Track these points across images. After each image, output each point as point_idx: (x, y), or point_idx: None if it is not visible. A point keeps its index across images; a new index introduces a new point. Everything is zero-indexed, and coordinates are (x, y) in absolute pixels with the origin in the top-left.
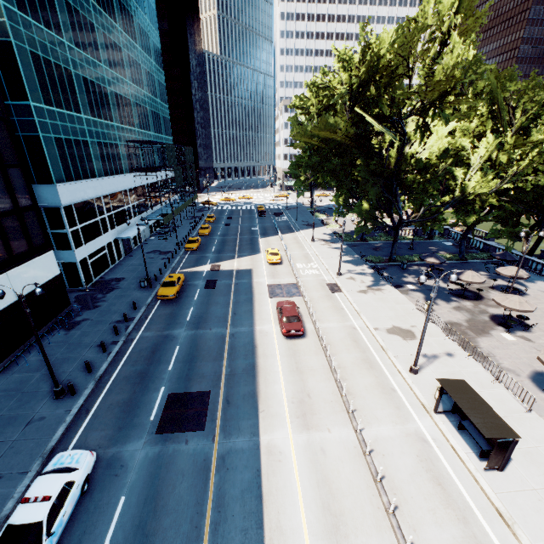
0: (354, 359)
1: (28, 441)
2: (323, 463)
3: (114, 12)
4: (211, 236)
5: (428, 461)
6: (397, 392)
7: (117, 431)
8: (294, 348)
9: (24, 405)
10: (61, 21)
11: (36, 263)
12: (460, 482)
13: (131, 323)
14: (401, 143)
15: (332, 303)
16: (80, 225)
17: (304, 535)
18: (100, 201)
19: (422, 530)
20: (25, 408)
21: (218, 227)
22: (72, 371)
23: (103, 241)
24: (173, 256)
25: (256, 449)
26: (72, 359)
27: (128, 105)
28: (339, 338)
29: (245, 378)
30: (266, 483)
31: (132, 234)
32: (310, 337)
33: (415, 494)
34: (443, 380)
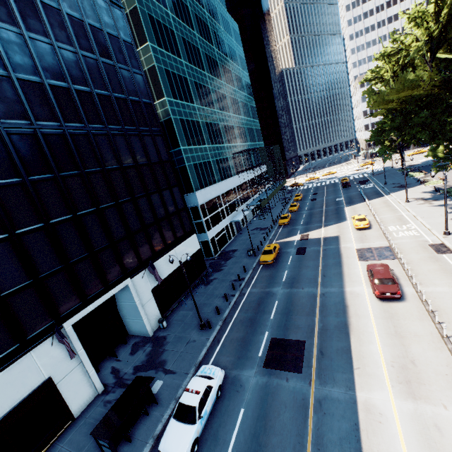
0: None
1: (188, 354)
2: (438, 442)
3: (220, 74)
4: (299, 211)
5: None
6: None
7: (237, 359)
8: (390, 310)
9: (185, 330)
10: (193, 95)
11: (187, 242)
12: None
13: (242, 281)
14: None
15: (439, 265)
16: (209, 216)
17: None
18: (219, 198)
19: None
20: (186, 333)
21: (304, 203)
22: (209, 312)
23: (223, 225)
24: (270, 230)
25: (352, 403)
26: (209, 305)
27: (232, 130)
28: None
29: (337, 334)
30: (365, 439)
31: (240, 217)
32: (411, 301)
33: None
34: None
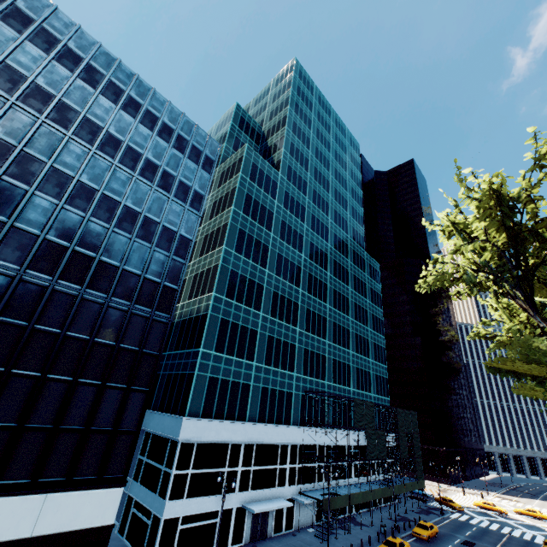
0: None
1: None
2: None
3: (326, 297)
4: None
5: None
6: None
7: None
8: None
9: None
10: (264, 302)
11: (91, 495)
12: None
13: None
14: None
15: None
16: (193, 470)
17: None
18: (239, 448)
19: None
20: None
21: None
22: None
23: (218, 503)
24: None
25: None
26: None
27: (321, 360)
28: None
29: None
30: None
31: (262, 506)
32: None
33: None
34: None
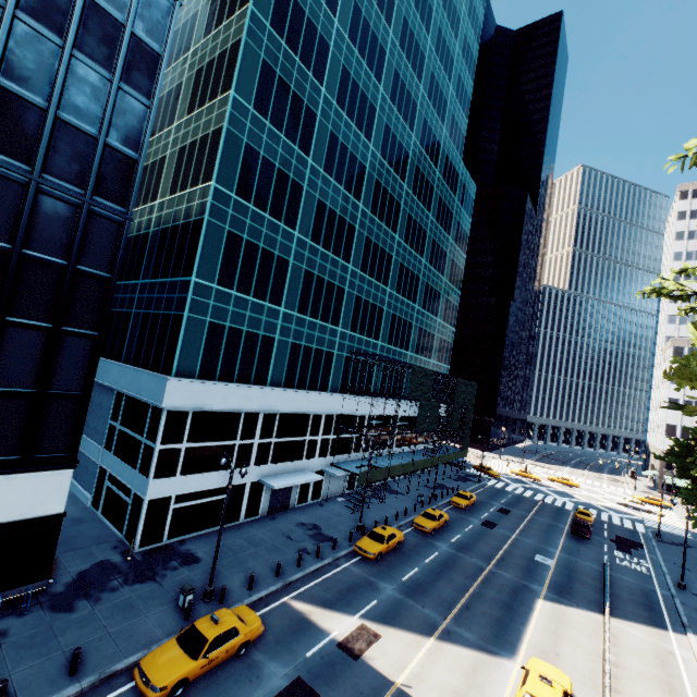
0: None
1: None
2: None
3: (396, 223)
4: (433, 537)
5: None
6: None
7: None
8: None
9: None
10: (301, 216)
11: (15, 481)
12: None
13: None
14: None
15: None
16: (188, 444)
17: None
18: (256, 418)
19: None
20: None
21: (464, 521)
22: None
23: (227, 479)
24: (323, 552)
25: None
26: None
27: (377, 314)
28: None
29: None
30: None
31: (284, 482)
32: None
33: None
34: None
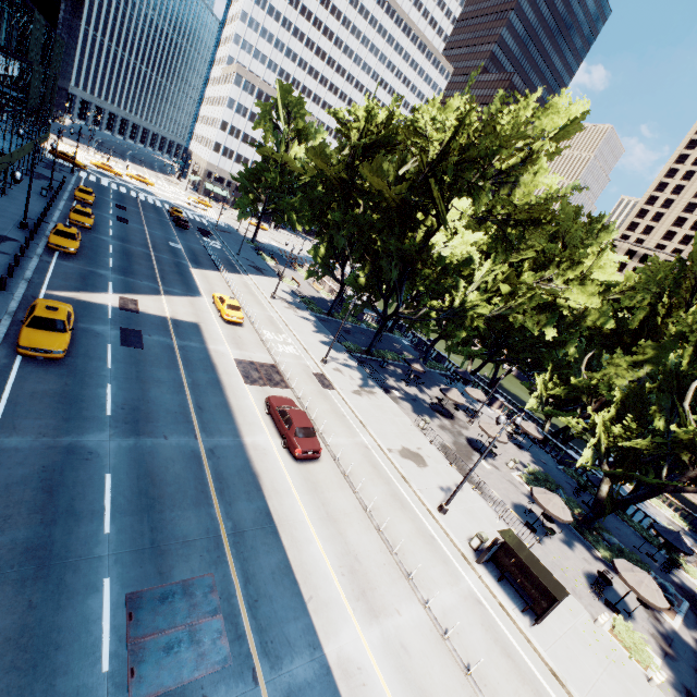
0: (383, 494)
1: None
2: (412, 668)
3: None
4: (96, 233)
5: (491, 628)
6: (437, 540)
7: None
8: (311, 478)
9: None
10: None
11: None
12: (519, 647)
13: None
14: (432, 231)
15: (330, 405)
16: None
17: None
18: None
19: None
20: None
21: (104, 218)
22: None
23: None
24: (21, 252)
25: (327, 674)
26: None
27: None
28: (357, 463)
29: (263, 539)
30: None
31: None
32: (325, 460)
33: (499, 677)
34: (502, 532)
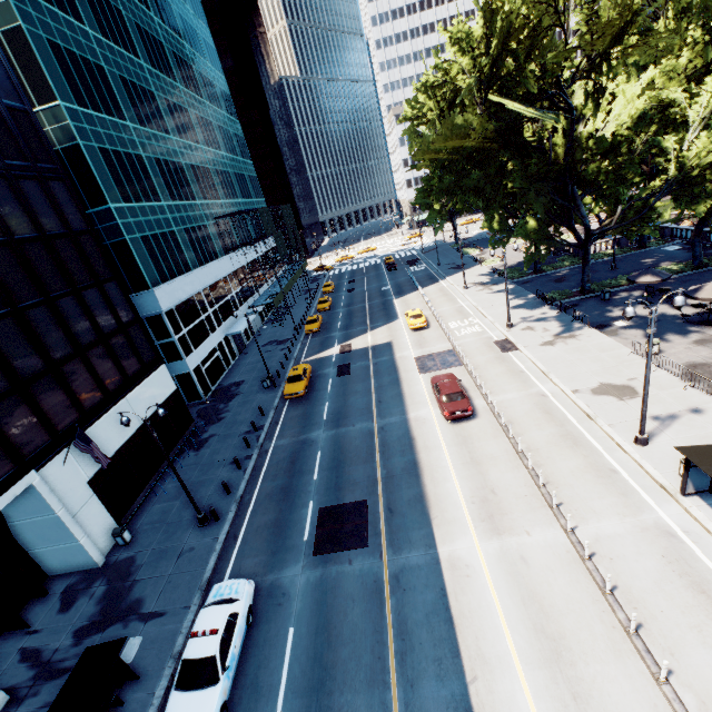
0: (548, 436)
1: (183, 574)
2: (526, 575)
3: (171, 69)
4: (333, 310)
5: (681, 562)
6: (619, 473)
7: (271, 556)
8: (463, 433)
9: (171, 536)
10: (121, 102)
11: (151, 381)
12: None
13: (261, 432)
14: (568, 123)
15: (506, 366)
16: (185, 330)
17: (515, 663)
18: (201, 296)
19: (684, 654)
20: (172, 540)
21: (339, 296)
22: (211, 494)
23: (213, 343)
24: (293, 344)
25: (435, 564)
26: (208, 482)
27: (208, 175)
28: (523, 412)
29: (406, 480)
30: (455, 603)
31: (242, 327)
32: (483, 417)
33: (666, 607)
34: (686, 448)
